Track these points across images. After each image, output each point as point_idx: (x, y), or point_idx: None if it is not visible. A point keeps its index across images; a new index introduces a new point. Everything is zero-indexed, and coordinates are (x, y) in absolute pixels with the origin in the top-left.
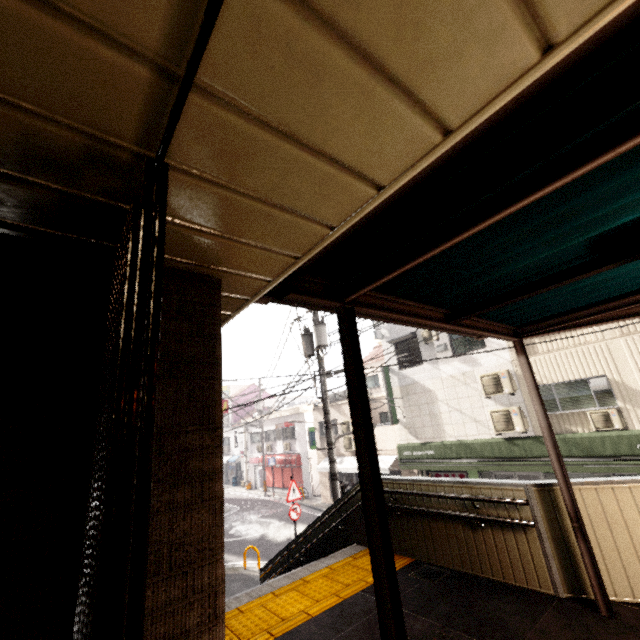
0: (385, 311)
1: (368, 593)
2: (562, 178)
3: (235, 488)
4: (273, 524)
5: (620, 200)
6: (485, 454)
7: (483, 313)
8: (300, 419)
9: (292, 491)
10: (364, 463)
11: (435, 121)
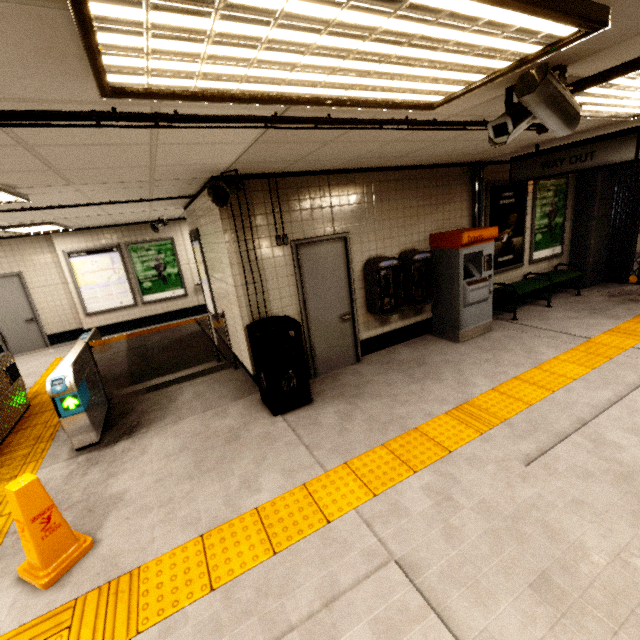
0: None
1: None
2: None
3: None
4: None
5: None
6: None
7: None
8: None
9: None
10: None
11: None
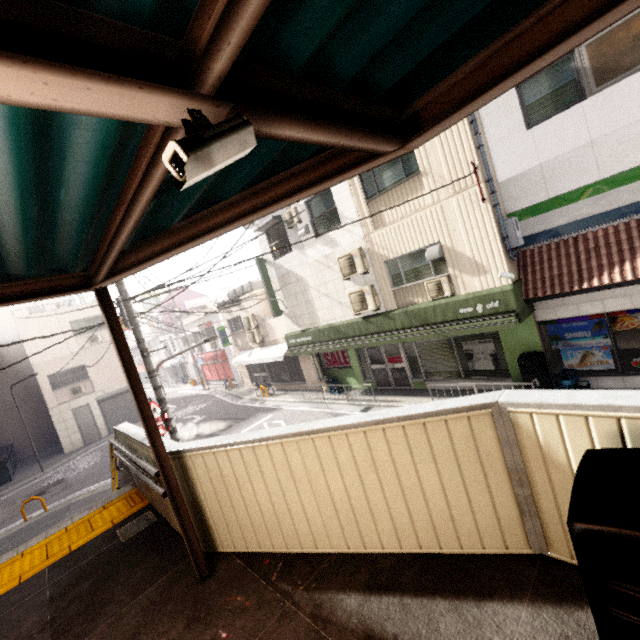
0: None
1: (51, 569)
2: None
3: (184, 386)
4: (194, 420)
5: None
6: (349, 334)
7: None
8: (216, 318)
9: (153, 411)
10: None
11: None
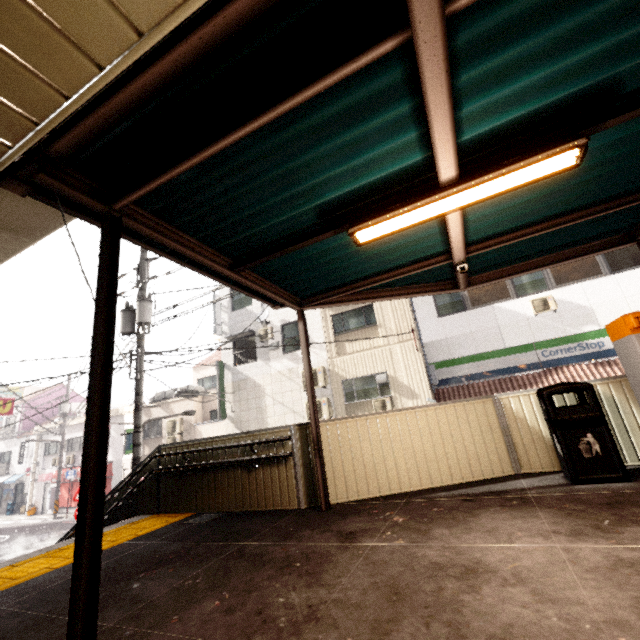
0: (159, 233)
1: (134, 541)
2: (251, 123)
3: (9, 517)
4: None
5: (317, 174)
6: None
7: (257, 265)
8: (119, 422)
9: None
10: (97, 338)
11: (126, 18)
